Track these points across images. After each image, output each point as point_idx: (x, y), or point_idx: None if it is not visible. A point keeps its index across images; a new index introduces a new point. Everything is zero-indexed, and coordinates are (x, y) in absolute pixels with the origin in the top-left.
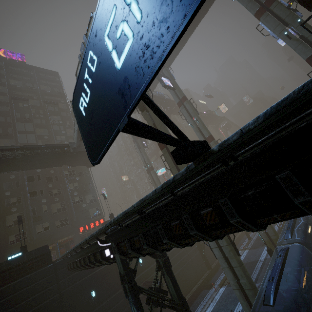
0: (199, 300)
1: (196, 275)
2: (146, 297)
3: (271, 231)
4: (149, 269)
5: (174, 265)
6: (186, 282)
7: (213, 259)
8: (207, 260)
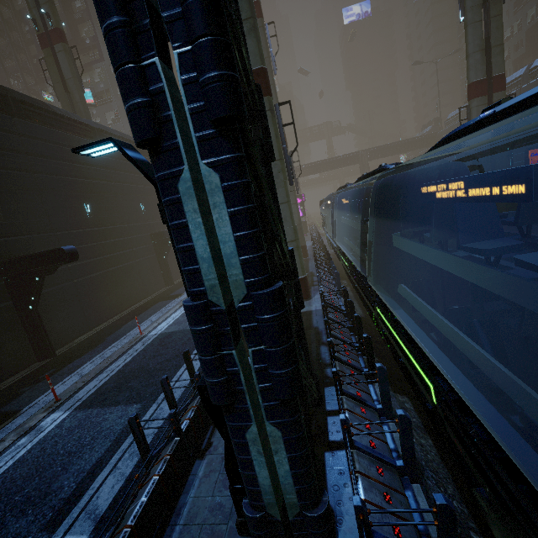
0: (152, 311)
1: (144, 288)
2: (6, 293)
3: (296, 219)
4: (27, 239)
5: (99, 257)
6: (122, 294)
7: (176, 275)
8: (169, 270)
